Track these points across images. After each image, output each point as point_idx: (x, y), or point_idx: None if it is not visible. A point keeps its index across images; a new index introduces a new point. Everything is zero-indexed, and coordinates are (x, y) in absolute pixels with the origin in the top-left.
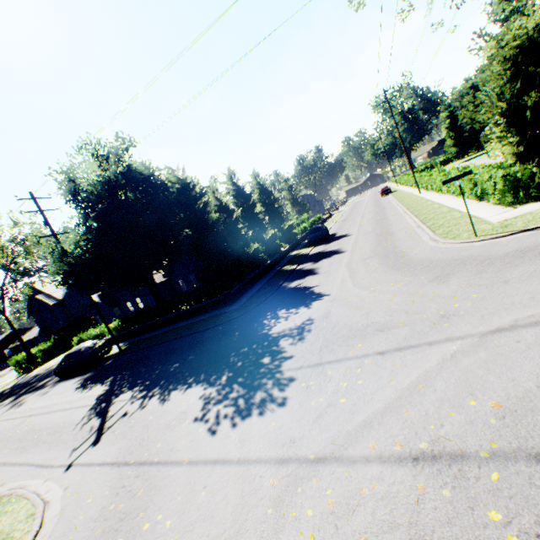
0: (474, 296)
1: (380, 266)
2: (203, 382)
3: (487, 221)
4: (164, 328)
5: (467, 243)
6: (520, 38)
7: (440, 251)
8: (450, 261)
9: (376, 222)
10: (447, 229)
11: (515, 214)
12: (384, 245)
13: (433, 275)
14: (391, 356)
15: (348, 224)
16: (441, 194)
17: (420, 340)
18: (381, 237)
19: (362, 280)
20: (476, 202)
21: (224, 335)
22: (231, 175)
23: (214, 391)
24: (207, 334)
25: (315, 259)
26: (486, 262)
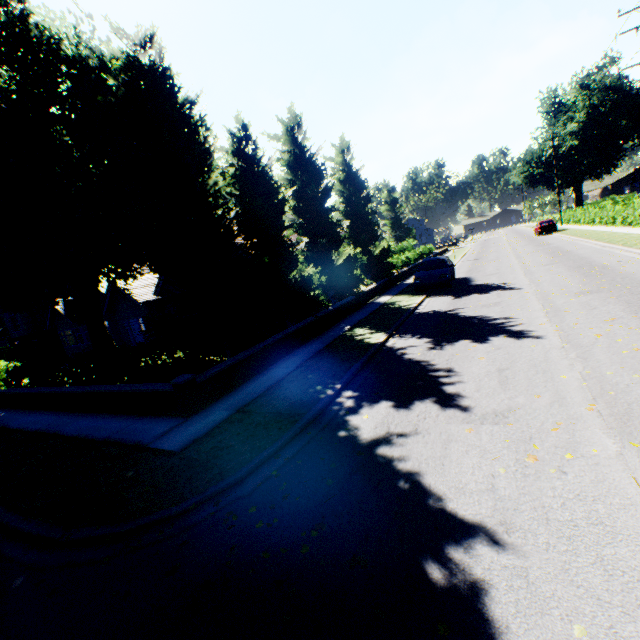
0: None
1: None
2: None
3: None
4: (55, 416)
5: None
6: None
7: None
8: None
9: (579, 271)
10: None
11: None
12: None
13: None
14: None
15: (492, 265)
16: None
17: None
18: None
19: None
20: None
21: None
22: (293, 124)
23: None
24: None
25: (434, 330)
26: None
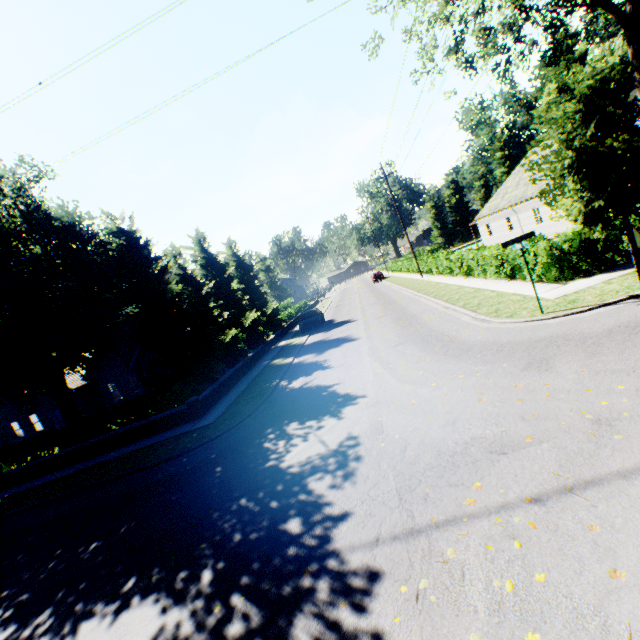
0: (621, 388)
1: (424, 353)
2: (159, 591)
3: (540, 297)
4: (77, 465)
5: (535, 321)
6: (595, 76)
7: (503, 332)
8: (529, 342)
9: (384, 306)
10: (492, 307)
11: (573, 289)
12: (413, 329)
13: (520, 361)
14: (563, 506)
15: (346, 309)
16: (451, 277)
17: (596, 468)
18: (402, 320)
19: (409, 373)
20: (505, 281)
21: (194, 473)
22: (200, 239)
23: (188, 620)
24: (161, 473)
25: (317, 349)
26: (589, 342)
